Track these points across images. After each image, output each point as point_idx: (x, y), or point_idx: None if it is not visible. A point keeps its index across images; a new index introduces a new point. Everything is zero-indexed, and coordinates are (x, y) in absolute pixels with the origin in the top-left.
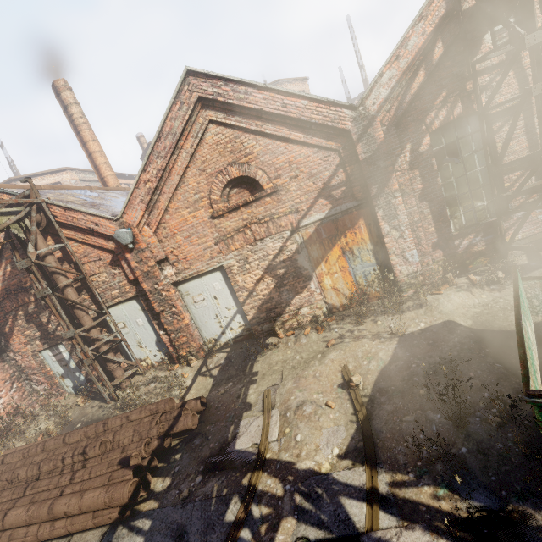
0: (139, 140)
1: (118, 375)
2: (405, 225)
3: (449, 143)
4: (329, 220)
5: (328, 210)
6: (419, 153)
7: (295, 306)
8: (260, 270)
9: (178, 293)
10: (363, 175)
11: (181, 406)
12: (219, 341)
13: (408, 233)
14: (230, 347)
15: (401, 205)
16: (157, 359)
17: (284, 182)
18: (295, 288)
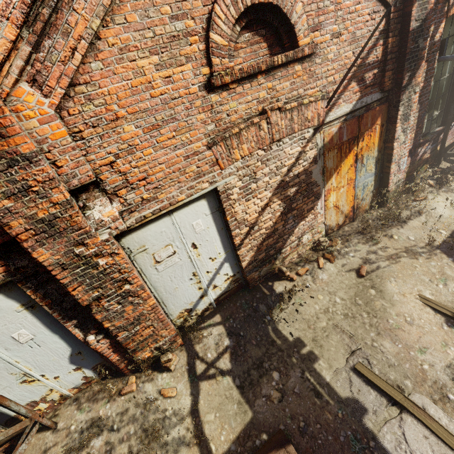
0: None
1: None
2: (410, 129)
3: (443, 39)
4: (352, 116)
5: (355, 101)
6: (433, 42)
7: (298, 234)
8: (268, 191)
9: (124, 253)
10: (405, 55)
11: None
12: (196, 310)
13: (409, 138)
14: (219, 314)
15: (415, 103)
16: (73, 384)
17: (323, 40)
18: (302, 211)
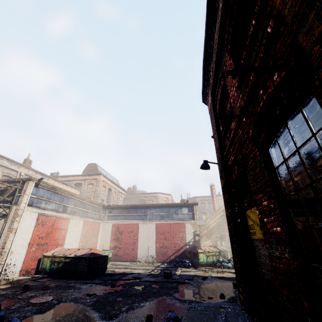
0: (187, 193)
1: None
2: None
3: None
4: None
5: None
6: None
7: None
8: None
9: None
10: None
11: None
12: None
13: None
14: None
15: None
16: None
17: None
18: None
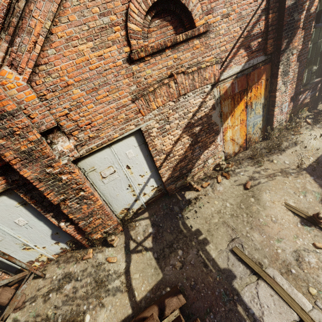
0: None
1: (4, 300)
2: (289, 81)
3: (320, 10)
4: (242, 74)
5: (244, 63)
6: (309, 14)
7: (203, 159)
8: (179, 130)
9: (80, 171)
10: (282, 26)
11: (160, 312)
12: (132, 209)
13: (289, 88)
14: (147, 212)
15: (293, 62)
16: (55, 252)
17: (215, 20)
18: (206, 143)
